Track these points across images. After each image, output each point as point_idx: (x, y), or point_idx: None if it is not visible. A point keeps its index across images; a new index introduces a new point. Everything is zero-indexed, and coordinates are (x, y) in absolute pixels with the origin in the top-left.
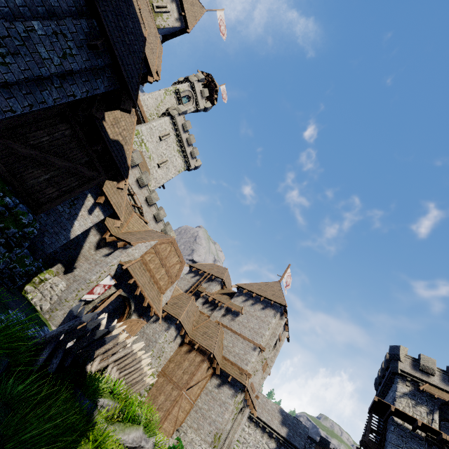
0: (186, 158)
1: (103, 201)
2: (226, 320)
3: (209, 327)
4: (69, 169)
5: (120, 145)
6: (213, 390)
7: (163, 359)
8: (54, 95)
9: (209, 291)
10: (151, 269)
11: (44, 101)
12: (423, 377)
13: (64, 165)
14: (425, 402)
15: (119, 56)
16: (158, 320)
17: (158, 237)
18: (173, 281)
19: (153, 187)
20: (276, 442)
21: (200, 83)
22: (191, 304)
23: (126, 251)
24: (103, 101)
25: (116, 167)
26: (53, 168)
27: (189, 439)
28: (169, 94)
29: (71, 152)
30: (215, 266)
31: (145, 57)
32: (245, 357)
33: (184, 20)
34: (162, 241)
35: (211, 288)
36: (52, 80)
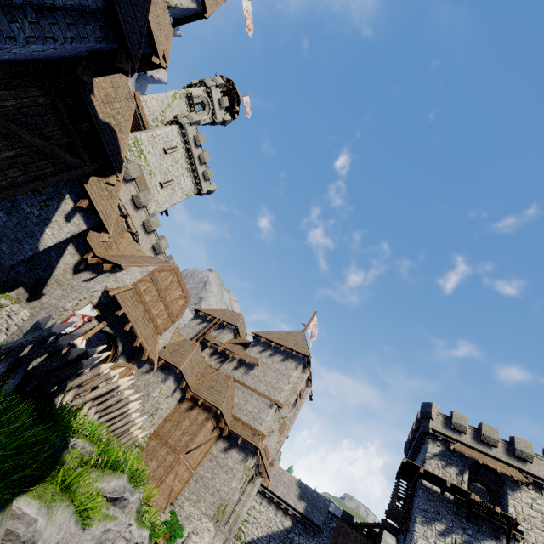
0: (198, 180)
1: (86, 207)
2: (238, 374)
3: (217, 381)
4: (41, 149)
5: (112, 130)
6: (219, 455)
7: (157, 418)
8: (27, 31)
9: (219, 340)
10: (146, 301)
11: (13, 36)
12: (454, 436)
13: (36, 143)
14: (455, 462)
15: (117, 1)
16: (152, 370)
17: (157, 263)
18: (174, 320)
19: (153, 212)
20: (291, 519)
21: (218, 90)
22: (196, 352)
23: (114, 275)
24: (93, 62)
25: (105, 156)
26: (20, 143)
27: (186, 513)
28: (179, 97)
29: (45, 127)
30: (228, 311)
31: (150, 31)
32: (260, 416)
33: (201, 2)
34: (162, 268)
35: (222, 337)
36: (25, 11)
